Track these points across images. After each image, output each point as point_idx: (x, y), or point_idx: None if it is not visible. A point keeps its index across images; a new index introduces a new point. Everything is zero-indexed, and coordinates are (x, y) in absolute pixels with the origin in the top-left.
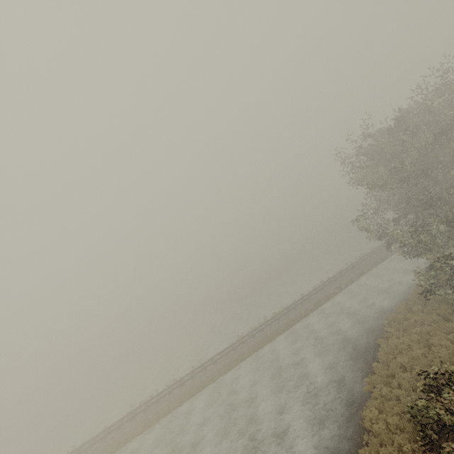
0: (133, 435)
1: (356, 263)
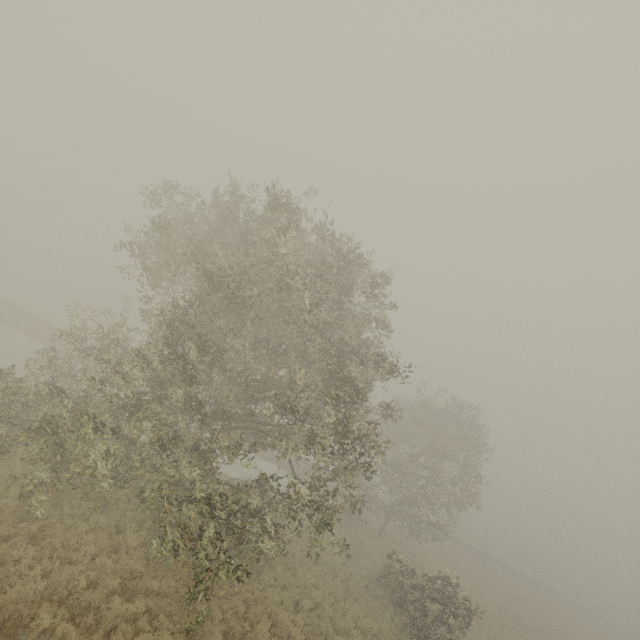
0: None
1: None
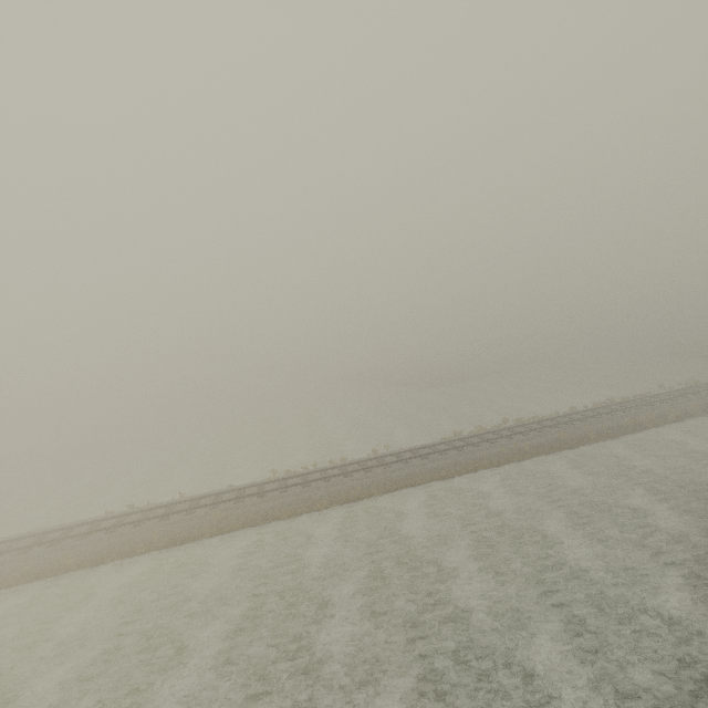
0: (289, 513)
1: (688, 390)
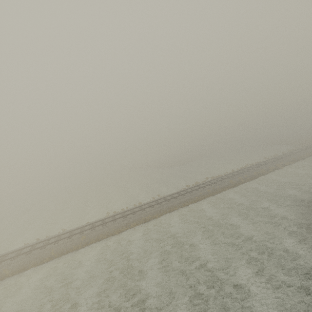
0: (118, 231)
1: (275, 158)
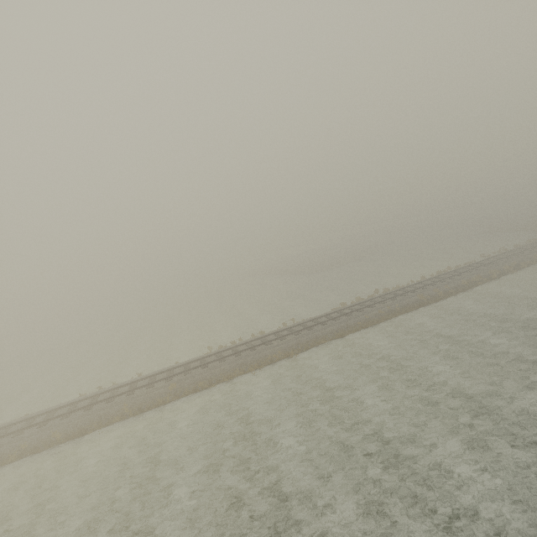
0: (229, 377)
1: (501, 256)
